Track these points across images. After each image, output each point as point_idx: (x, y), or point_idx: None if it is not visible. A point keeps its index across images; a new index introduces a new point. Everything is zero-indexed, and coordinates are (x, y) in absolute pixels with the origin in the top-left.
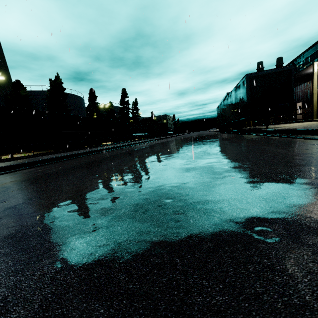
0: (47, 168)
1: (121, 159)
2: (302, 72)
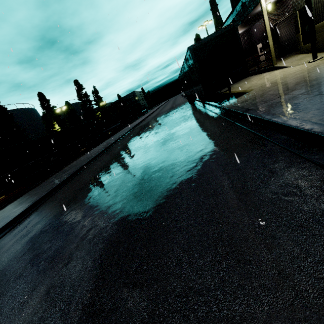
0: (1, 249)
1: (76, 214)
2: (252, 13)
